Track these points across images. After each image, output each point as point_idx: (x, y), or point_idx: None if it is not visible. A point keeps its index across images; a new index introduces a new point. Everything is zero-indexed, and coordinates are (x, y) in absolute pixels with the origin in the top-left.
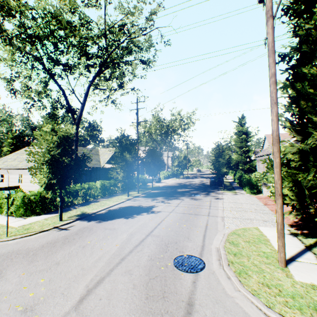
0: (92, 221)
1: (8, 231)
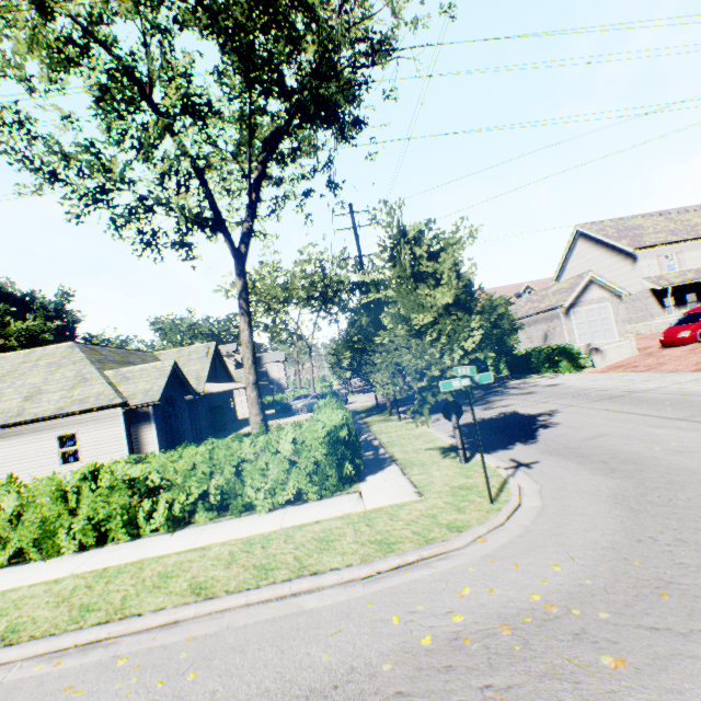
0: (513, 447)
1: (489, 487)
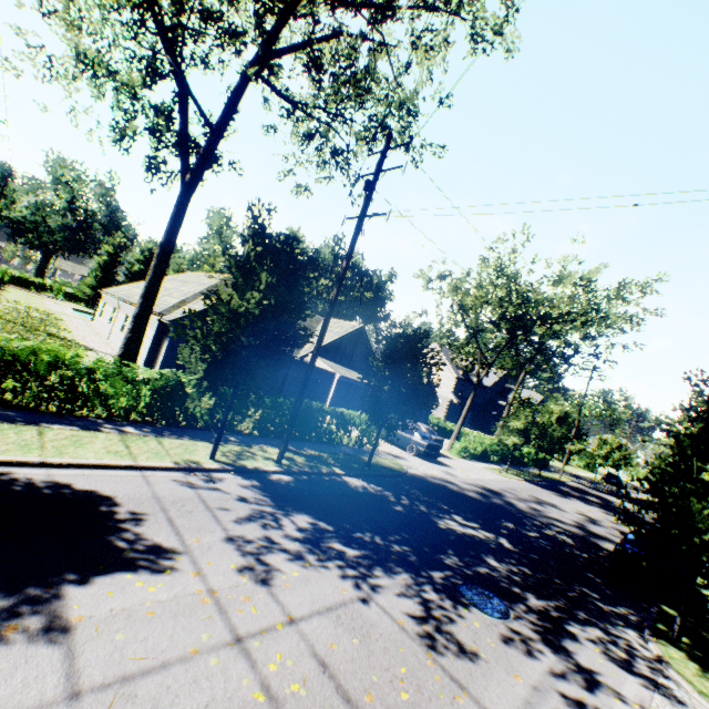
0: None
1: None
